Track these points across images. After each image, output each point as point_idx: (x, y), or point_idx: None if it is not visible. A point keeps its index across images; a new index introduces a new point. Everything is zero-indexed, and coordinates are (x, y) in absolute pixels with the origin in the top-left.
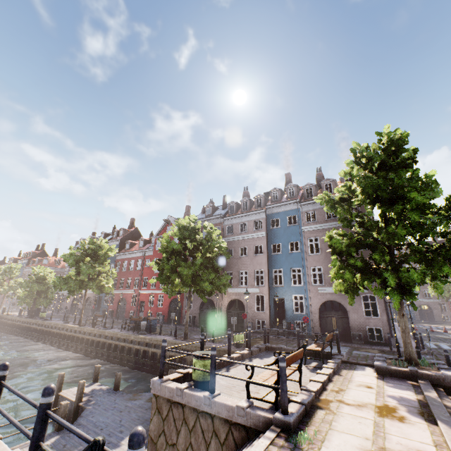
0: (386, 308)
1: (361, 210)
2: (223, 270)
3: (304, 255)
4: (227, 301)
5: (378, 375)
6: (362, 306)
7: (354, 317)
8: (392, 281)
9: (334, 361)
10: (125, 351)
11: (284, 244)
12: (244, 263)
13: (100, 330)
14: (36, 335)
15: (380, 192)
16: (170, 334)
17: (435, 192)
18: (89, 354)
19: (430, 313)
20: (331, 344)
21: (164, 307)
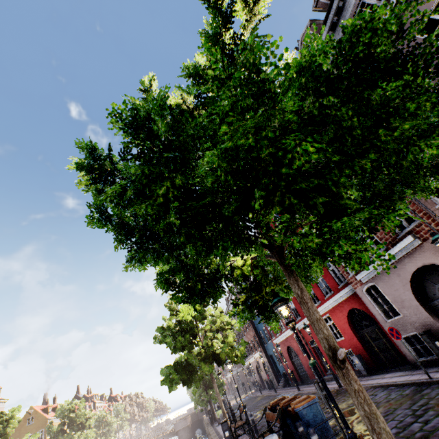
0: None
1: None
2: None
3: None
4: None
5: None
6: None
7: None
8: None
9: None
10: None
11: None
12: None
13: None
14: None
15: None
16: None
17: None
18: None
19: None
20: None
21: (346, 337)
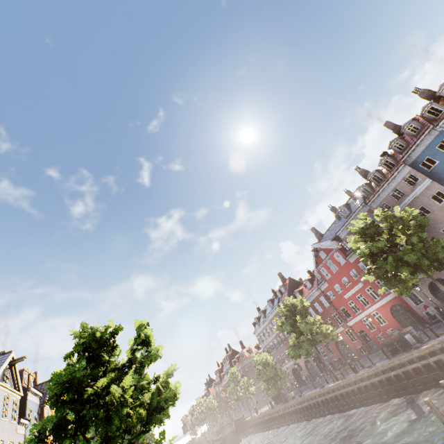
0: None
1: None
2: None
3: None
4: None
5: None
6: None
7: None
8: None
9: None
10: (419, 373)
11: None
12: (436, 221)
13: (369, 369)
14: (307, 412)
15: None
16: (443, 333)
17: None
18: (381, 398)
19: None
20: None
21: (389, 322)
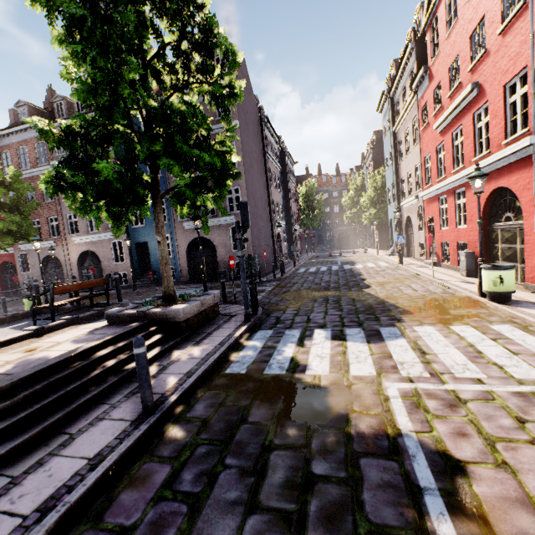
0: (274, 239)
1: (232, 109)
2: (63, 213)
3: (166, 181)
4: (77, 256)
5: (107, 324)
6: (231, 239)
7: (223, 253)
8: (89, 190)
9: (68, 317)
10: None
11: (141, 166)
12: None
13: None
14: None
15: (67, 13)
16: None
17: (115, 2)
18: None
19: (348, 239)
20: (107, 292)
21: None
